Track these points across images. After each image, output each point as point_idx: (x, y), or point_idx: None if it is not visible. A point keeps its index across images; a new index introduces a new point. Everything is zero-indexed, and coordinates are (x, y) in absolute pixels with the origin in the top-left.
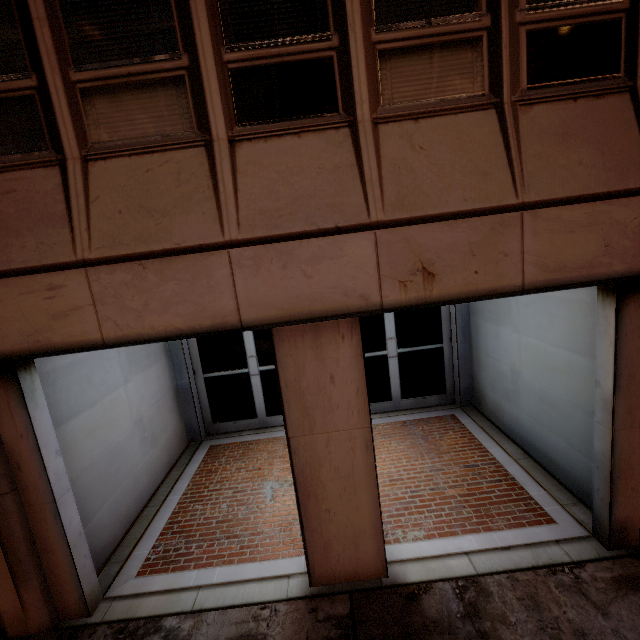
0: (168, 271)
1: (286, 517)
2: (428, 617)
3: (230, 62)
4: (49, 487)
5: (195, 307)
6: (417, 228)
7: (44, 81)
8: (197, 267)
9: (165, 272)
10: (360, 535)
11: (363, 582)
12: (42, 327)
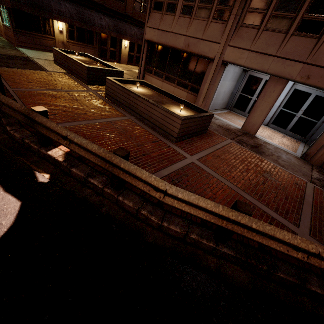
0: (262, 57)
1: (241, 124)
2: (257, 139)
3: (304, 17)
4: (217, 87)
5: (261, 66)
6: (313, 67)
7: (267, 12)
8: (267, 58)
9: (261, 57)
10: (255, 124)
11: (249, 133)
12: (236, 59)
